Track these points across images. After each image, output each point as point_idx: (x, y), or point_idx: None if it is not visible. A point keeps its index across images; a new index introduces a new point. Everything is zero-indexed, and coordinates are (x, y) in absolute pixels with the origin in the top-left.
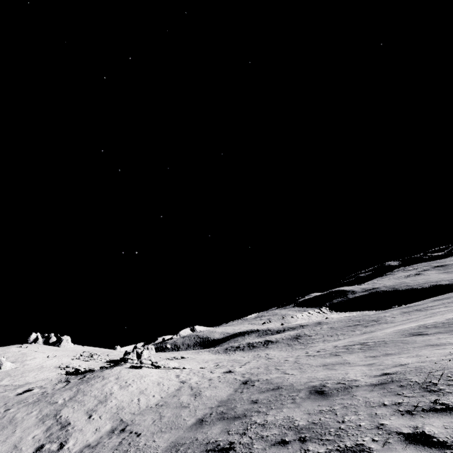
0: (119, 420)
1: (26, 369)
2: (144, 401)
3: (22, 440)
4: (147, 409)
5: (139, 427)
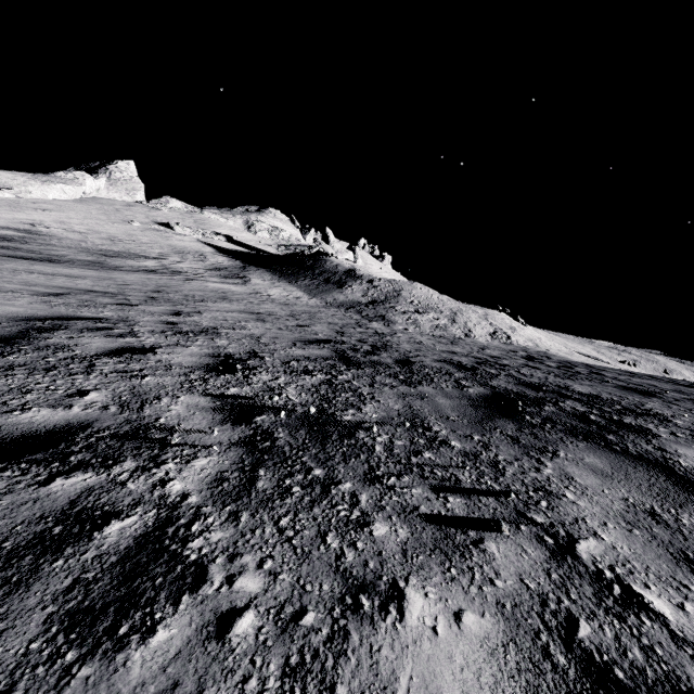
0: (535, 344)
1: (372, 272)
2: (545, 344)
3: (480, 323)
4: (553, 350)
5: (561, 354)
